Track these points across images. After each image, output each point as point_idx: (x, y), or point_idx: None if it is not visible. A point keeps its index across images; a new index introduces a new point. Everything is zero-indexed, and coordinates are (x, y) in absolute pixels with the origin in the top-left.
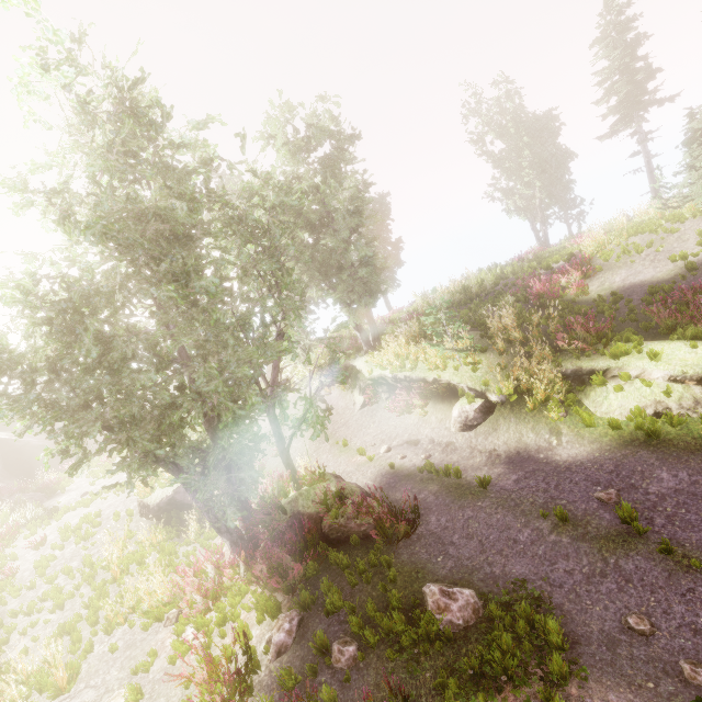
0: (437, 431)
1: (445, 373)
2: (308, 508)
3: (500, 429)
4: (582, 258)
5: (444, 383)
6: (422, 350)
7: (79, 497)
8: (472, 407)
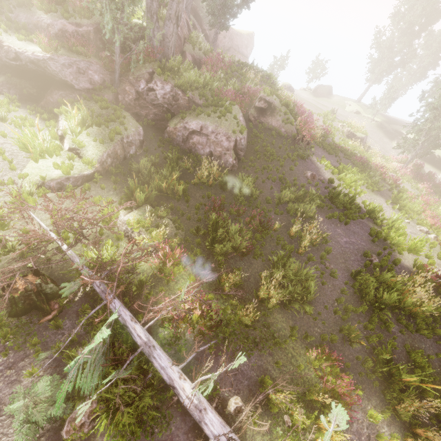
0: None
1: None
2: (422, 172)
3: None
4: None
5: None
6: None
7: None
8: None
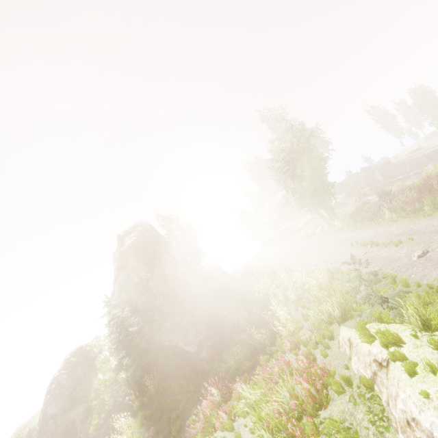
0: None
1: None
2: None
3: None
4: None
5: None
6: None
7: None
8: None
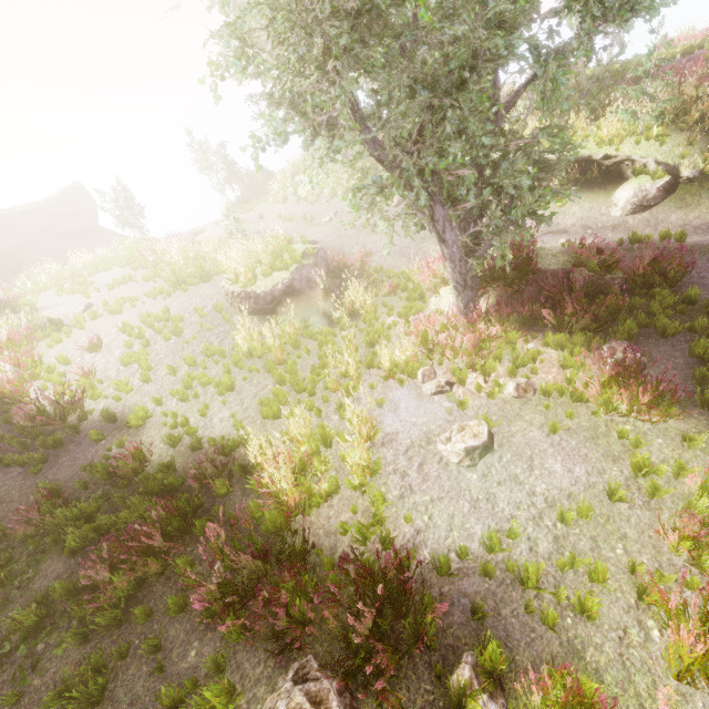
0: (588, 219)
1: (622, 148)
2: (549, 265)
3: (686, 207)
4: (705, 52)
5: (602, 166)
6: (580, 125)
7: (79, 310)
8: (654, 185)
